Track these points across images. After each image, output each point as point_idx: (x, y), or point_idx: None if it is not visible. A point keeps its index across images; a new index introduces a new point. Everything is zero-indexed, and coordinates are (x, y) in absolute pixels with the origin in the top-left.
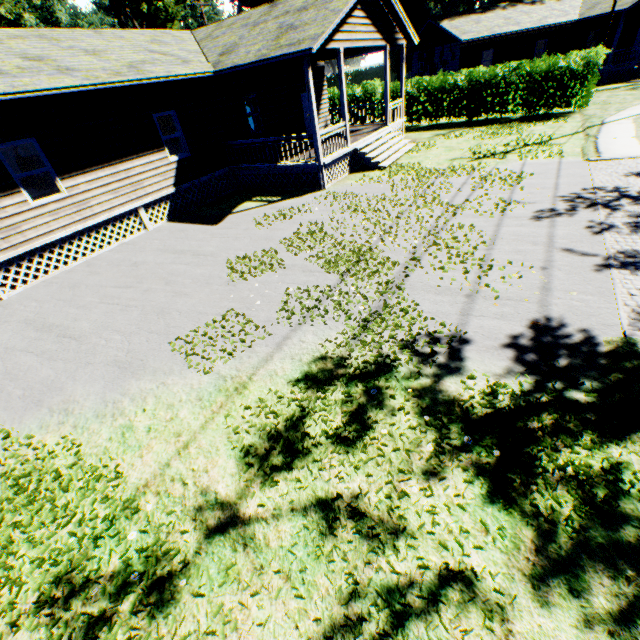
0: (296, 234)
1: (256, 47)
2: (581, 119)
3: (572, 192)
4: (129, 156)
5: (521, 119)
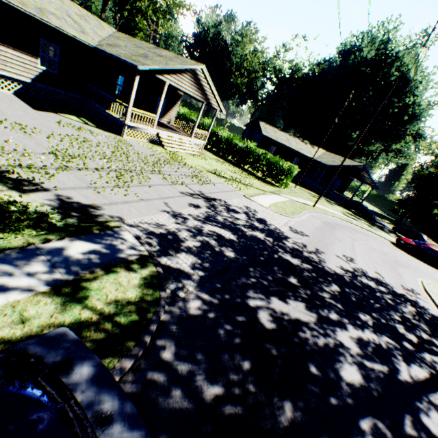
0: (68, 136)
1: (124, 52)
2: (276, 190)
3: (214, 196)
4: (7, 44)
5: (259, 177)
